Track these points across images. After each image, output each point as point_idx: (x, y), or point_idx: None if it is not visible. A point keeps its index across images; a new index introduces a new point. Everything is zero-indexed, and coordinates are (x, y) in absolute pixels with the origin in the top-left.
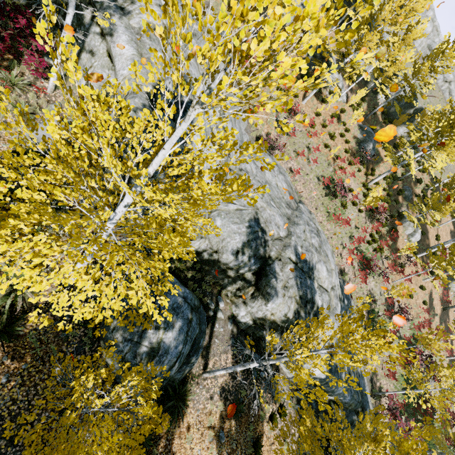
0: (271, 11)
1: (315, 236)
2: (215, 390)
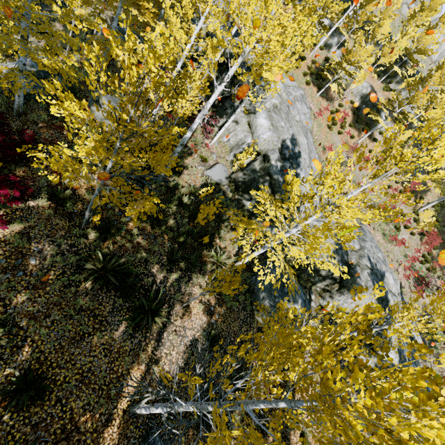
0: (442, 161)
1: (379, 251)
2: None
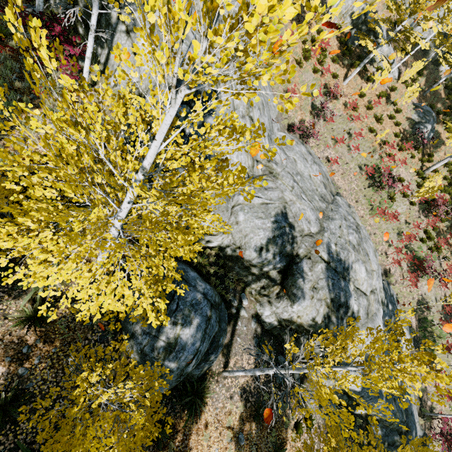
0: None
1: (353, 232)
2: (236, 390)
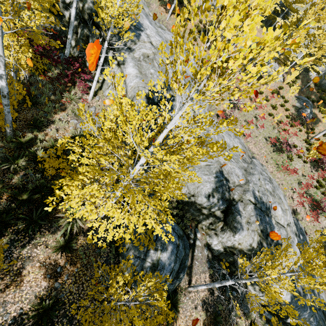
0: (243, 44)
1: (268, 183)
2: (198, 302)
